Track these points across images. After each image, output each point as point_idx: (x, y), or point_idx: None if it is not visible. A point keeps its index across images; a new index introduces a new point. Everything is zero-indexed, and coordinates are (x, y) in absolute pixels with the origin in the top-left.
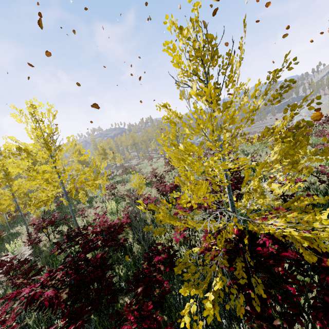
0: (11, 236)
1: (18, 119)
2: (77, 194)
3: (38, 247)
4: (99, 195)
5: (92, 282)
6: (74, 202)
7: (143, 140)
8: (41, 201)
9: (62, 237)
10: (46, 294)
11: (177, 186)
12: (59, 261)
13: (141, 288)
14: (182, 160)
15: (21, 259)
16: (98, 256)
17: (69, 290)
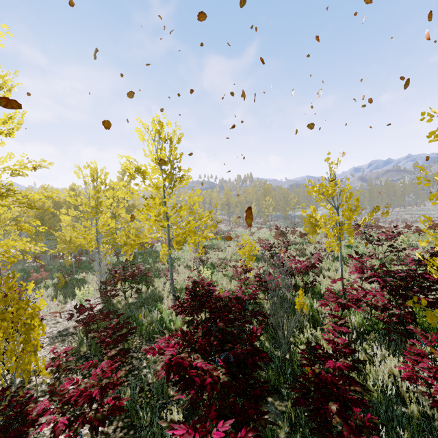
0: (77, 282)
1: (141, 136)
2: (183, 244)
3: (113, 302)
4: (182, 258)
5: (255, 369)
6: (149, 260)
7: (239, 201)
8: (143, 242)
9: (142, 298)
10: (200, 365)
11: (316, 266)
12: (145, 327)
13: (334, 404)
14: (314, 233)
15: (91, 312)
16: (257, 331)
17: (227, 369)
